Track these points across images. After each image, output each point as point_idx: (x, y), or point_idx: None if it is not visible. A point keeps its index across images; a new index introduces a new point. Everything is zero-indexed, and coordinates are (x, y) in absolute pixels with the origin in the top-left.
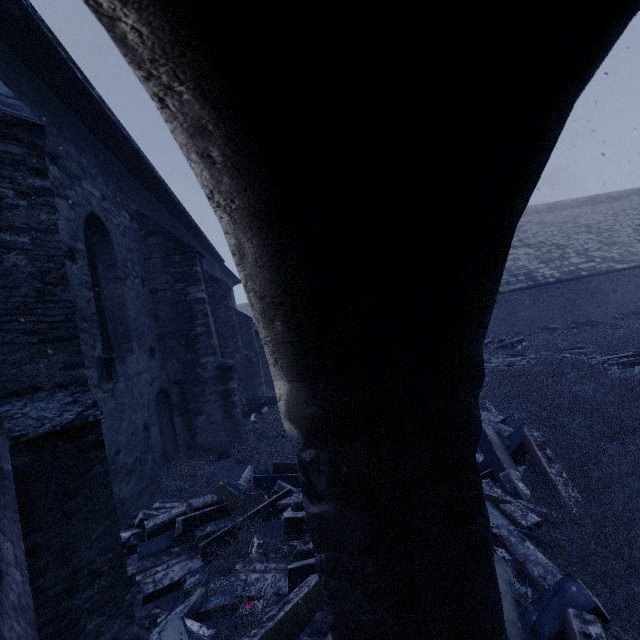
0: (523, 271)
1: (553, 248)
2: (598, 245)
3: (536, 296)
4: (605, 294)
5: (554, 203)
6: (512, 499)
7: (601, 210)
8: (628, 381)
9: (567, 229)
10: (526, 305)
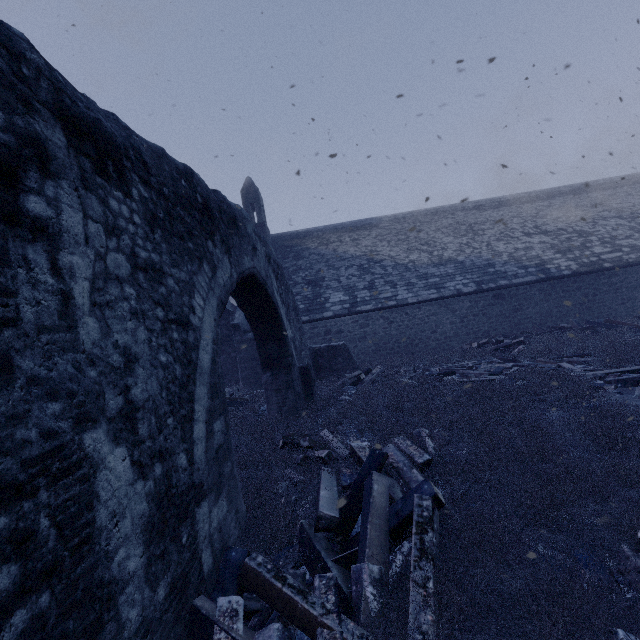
0: (535, 262)
1: (574, 236)
2: (629, 232)
3: (548, 291)
4: (632, 289)
5: (582, 184)
6: (335, 623)
7: (638, 191)
8: (612, 412)
9: (594, 214)
10: (535, 301)
